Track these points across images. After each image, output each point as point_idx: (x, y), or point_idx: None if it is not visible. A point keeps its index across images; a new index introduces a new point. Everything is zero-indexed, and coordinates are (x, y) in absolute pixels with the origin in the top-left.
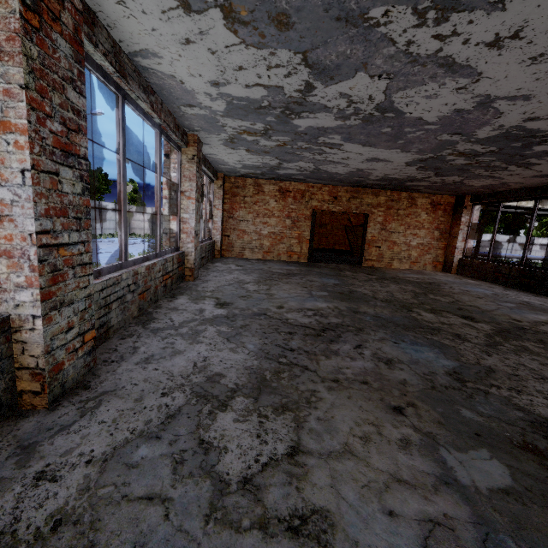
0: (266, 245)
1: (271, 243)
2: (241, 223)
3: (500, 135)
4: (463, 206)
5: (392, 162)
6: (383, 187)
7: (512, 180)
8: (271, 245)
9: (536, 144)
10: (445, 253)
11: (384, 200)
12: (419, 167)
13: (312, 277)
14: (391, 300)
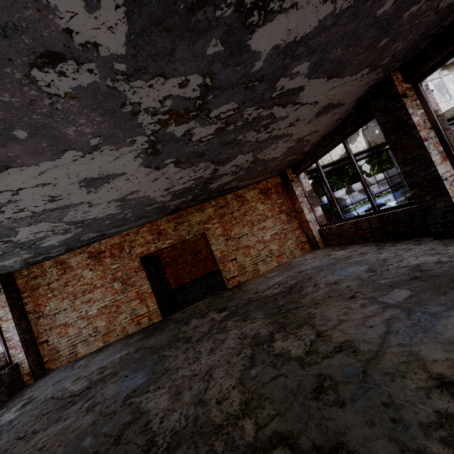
0: (102, 325)
1: (108, 320)
2: (56, 316)
3: (142, 24)
4: (289, 181)
5: (126, 173)
6: (200, 201)
7: (302, 131)
8: (107, 323)
9: (243, 30)
10: (304, 231)
11: (213, 211)
12: (175, 164)
13: (110, 385)
14: (183, 432)
